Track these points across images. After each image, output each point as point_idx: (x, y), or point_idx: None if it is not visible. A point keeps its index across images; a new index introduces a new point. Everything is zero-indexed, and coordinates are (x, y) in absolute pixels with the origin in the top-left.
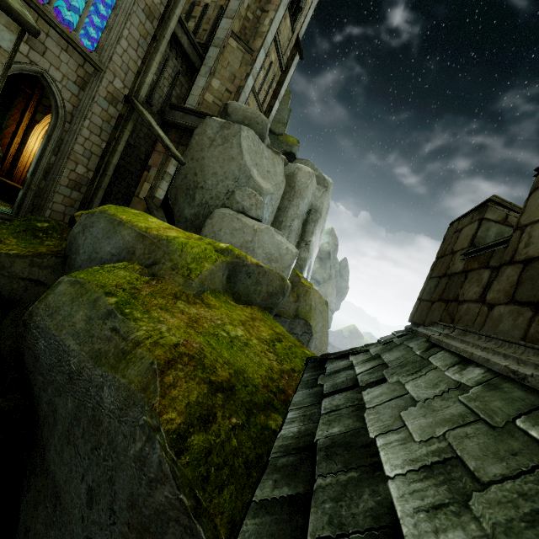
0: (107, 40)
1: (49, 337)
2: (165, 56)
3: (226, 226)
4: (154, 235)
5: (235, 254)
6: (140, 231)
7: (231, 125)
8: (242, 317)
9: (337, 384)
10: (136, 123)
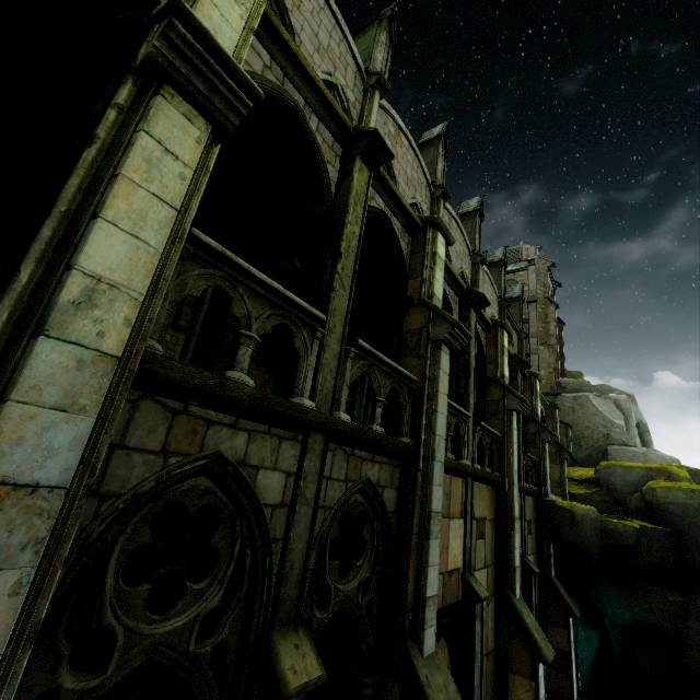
0: None
1: (674, 503)
2: None
3: (622, 456)
4: (654, 467)
5: (684, 467)
6: (645, 467)
7: (579, 396)
8: None
9: None
10: None
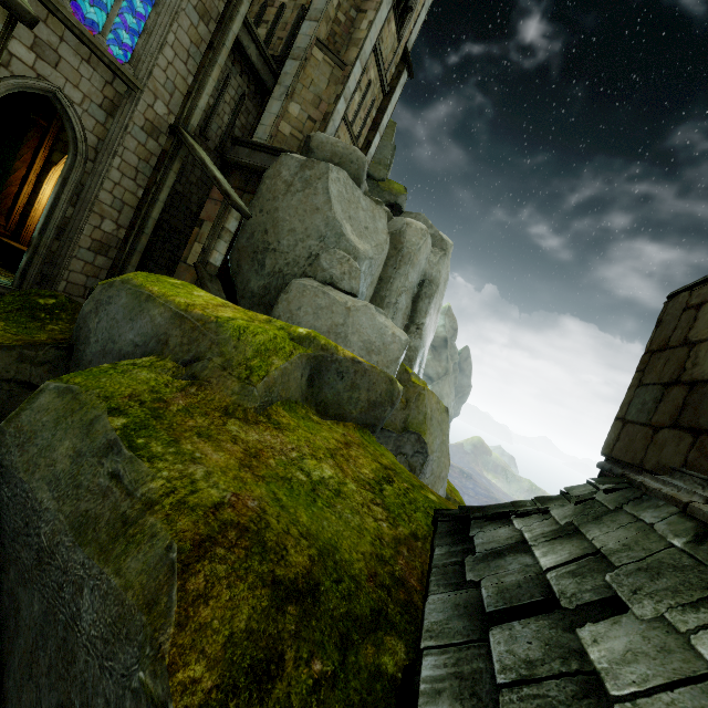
0: (145, 47)
1: (14, 483)
2: (226, 72)
3: (307, 302)
4: (198, 315)
5: (320, 344)
6: (177, 309)
7: (315, 163)
8: (330, 442)
9: (508, 590)
10: (185, 163)
